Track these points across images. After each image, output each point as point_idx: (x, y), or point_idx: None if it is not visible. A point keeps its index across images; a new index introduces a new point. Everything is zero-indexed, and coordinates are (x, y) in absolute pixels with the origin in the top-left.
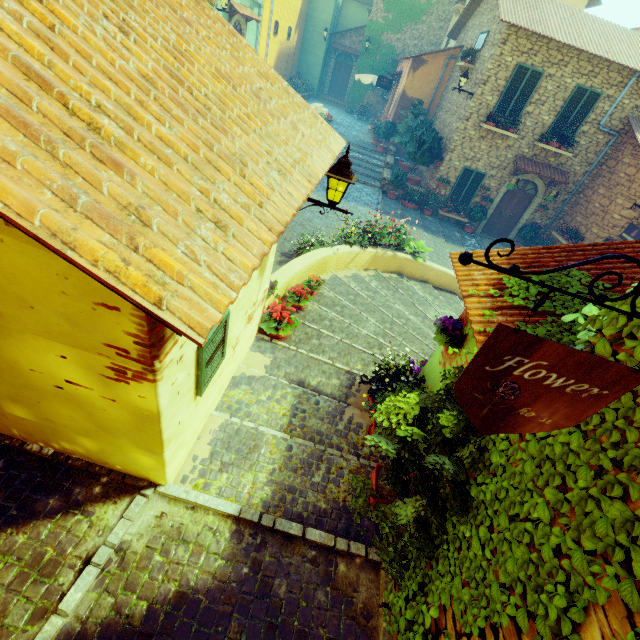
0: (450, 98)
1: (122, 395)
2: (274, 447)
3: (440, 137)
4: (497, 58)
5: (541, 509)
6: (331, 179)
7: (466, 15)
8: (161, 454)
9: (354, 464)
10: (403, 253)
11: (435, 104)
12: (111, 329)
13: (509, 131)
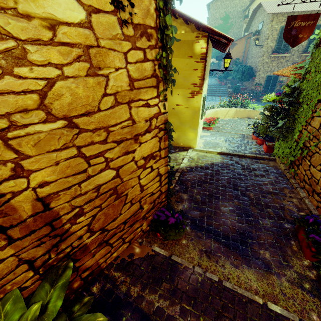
0: (252, 52)
1: (191, 104)
2: (224, 144)
3: (251, 67)
4: (270, 28)
5: (318, 76)
6: (225, 59)
7: (250, 21)
8: (197, 129)
9: (254, 146)
10: (248, 109)
11: (245, 58)
12: (194, 77)
13: (285, 54)
